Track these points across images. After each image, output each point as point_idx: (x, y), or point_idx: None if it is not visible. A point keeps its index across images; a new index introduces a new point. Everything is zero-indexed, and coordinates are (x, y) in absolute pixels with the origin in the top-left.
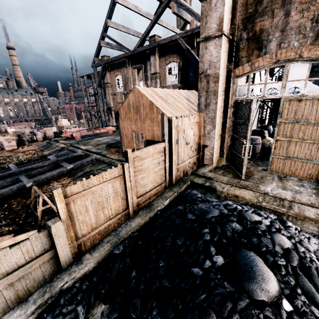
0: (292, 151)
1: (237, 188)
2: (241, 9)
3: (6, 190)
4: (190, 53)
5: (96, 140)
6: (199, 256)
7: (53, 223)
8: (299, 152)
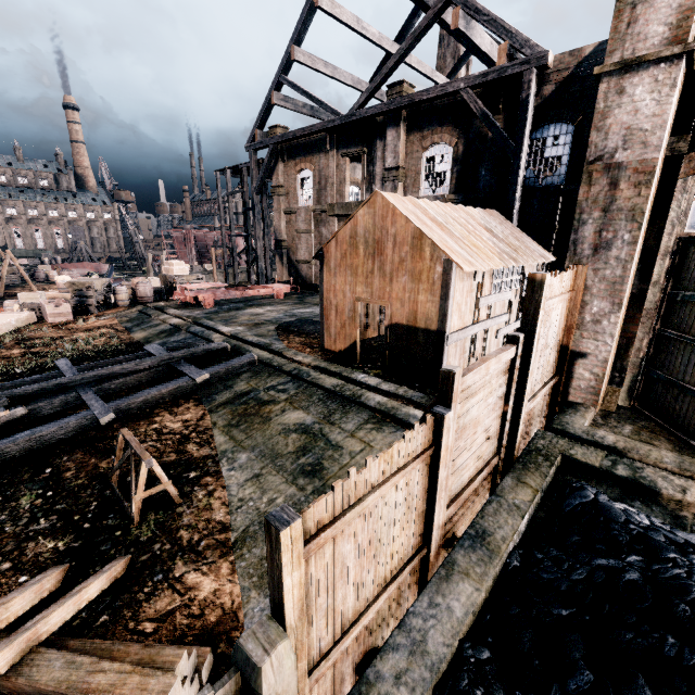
0: None
1: None
2: None
3: (50, 430)
4: (489, 122)
5: (251, 314)
6: None
7: (265, 649)
8: None
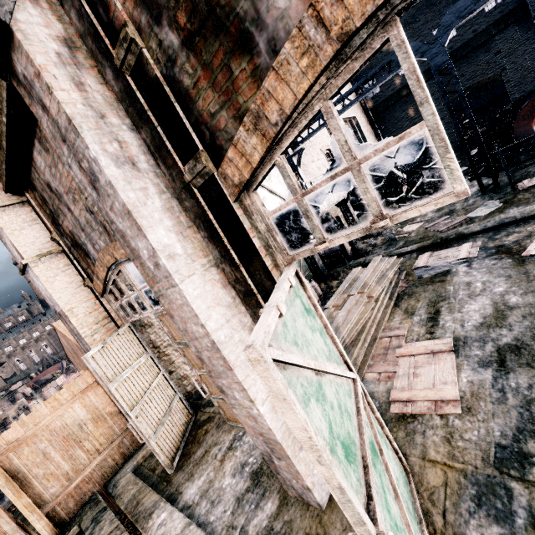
0: None
1: None
2: (43, 212)
3: None
4: None
5: None
6: None
7: None
8: None
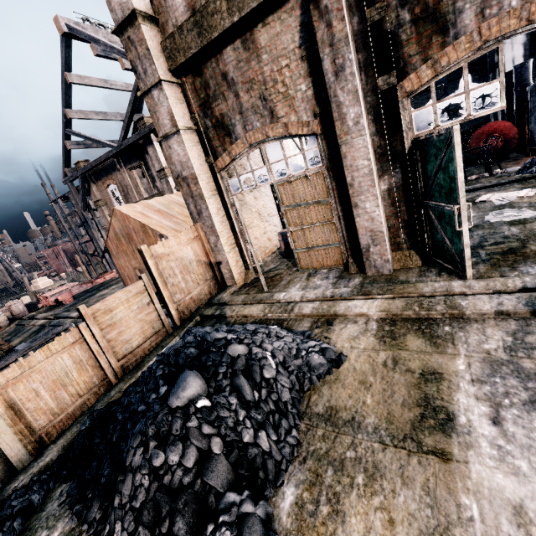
0: (310, 240)
1: (248, 306)
2: (193, 96)
3: None
4: None
5: (99, 296)
6: (148, 394)
7: None
8: (316, 239)
